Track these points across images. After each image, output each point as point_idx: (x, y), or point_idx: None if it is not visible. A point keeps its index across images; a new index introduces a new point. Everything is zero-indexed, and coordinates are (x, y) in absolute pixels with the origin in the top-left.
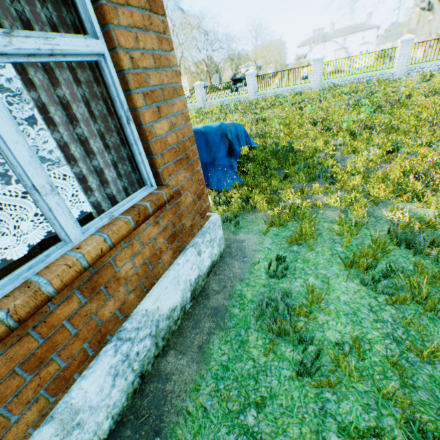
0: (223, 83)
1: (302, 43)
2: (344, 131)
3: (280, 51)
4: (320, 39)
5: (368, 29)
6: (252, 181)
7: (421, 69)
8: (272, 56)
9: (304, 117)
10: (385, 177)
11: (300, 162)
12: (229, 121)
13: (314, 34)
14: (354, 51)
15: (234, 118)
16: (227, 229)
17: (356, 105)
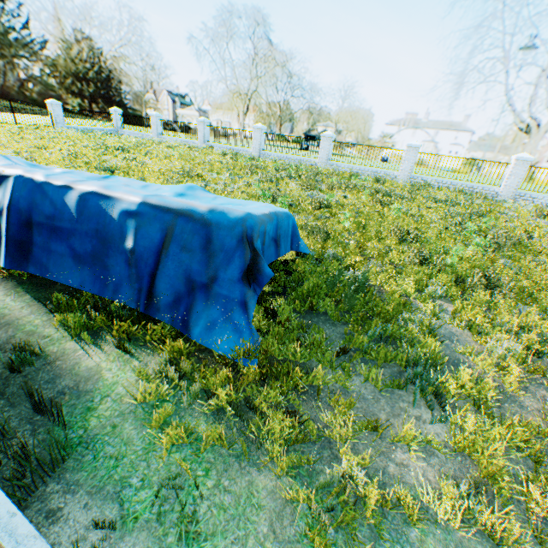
0: (291, 136)
1: (394, 122)
2: (448, 271)
3: (368, 122)
4: (414, 124)
5: (468, 131)
6: (277, 346)
7: (532, 198)
8: (357, 124)
9: (386, 219)
10: (547, 435)
11: (377, 324)
12: (282, 189)
13: (410, 116)
14: (448, 150)
15: (290, 187)
16: (159, 528)
17: (459, 225)
